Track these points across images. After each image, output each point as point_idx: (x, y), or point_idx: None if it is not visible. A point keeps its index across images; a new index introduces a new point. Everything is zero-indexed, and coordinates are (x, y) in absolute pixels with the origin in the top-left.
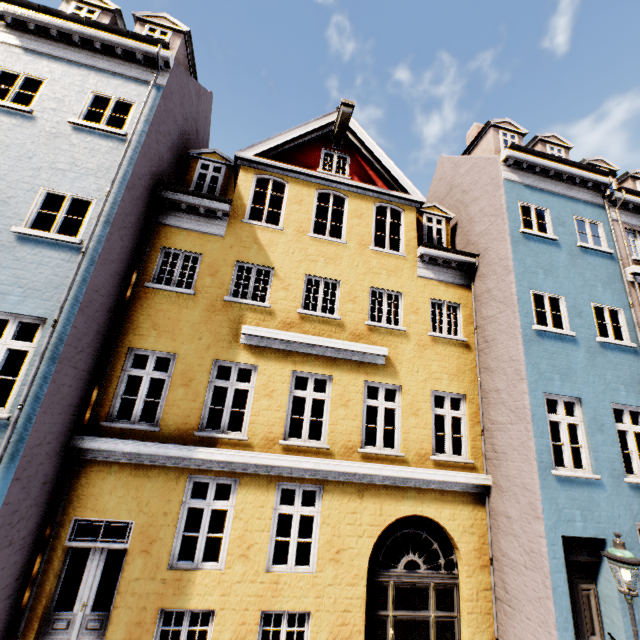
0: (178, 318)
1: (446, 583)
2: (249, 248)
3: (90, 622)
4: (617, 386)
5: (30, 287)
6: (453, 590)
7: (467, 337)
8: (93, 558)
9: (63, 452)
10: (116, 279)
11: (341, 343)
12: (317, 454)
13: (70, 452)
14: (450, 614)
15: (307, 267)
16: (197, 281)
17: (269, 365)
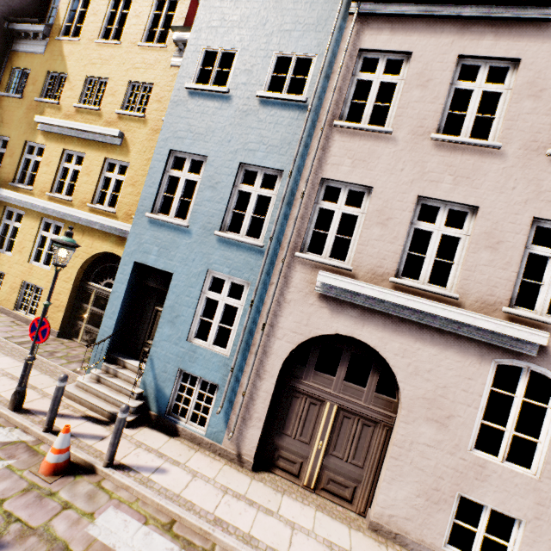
0: (13, 115)
1: None
2: (57, 60)
3: None
4: (257, 146)
5: None
6: None
7: None
8: None
9: None
10: None
11: (89, 127)
12: (65, 204)
13: None
14: None
15: (89, 70)
16: (26, 89)
17: (52, 145)
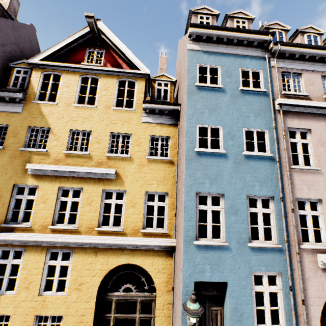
0: None
1: (148, 299)
2: (36, 118)
3: None
4: (253, 183)
5: None
6: (152, 303)
7: (172, 157)
8: None
9: None
10: None
11: (86, 169)
12: (71, 232)
13: None
14: (149, 316)
15: (71, 125)
16: (5, 141)
17: (45, 185)
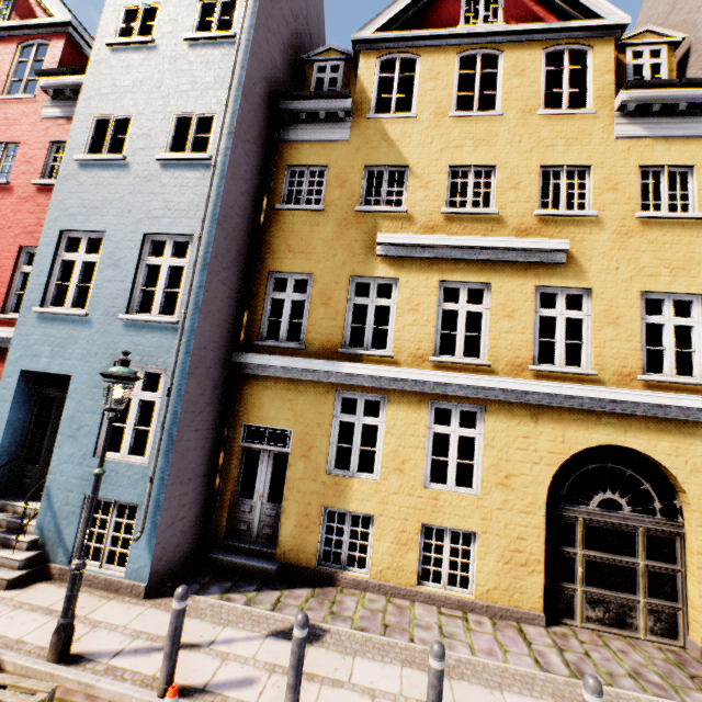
0: (310, 237)
1: (663, 531)
2: (378, 148)
3: (267, 510)
4: None
5: (177, 208)
6: (674, 540)
7: None
8: (263, 459)
9: (226, 365)
10: (247, 200)
11: (500, 241)
12: (475, 372)
13: (232, 367)
14: (669, 567)
15: (450, 156)
16: (325, 196)
17: (411, 277)
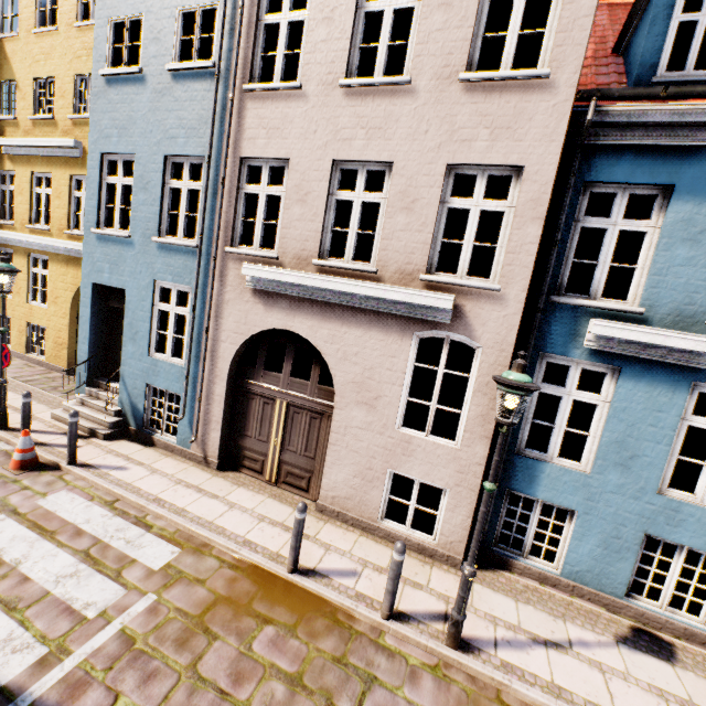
0: None
1: None
2: (3, 66)
3: None
4: (178, 132)
5: None
6: None
7: None
8: None
9: None
10: None
11: (46, 141)
12: (46, 235)
13: None
14: None
15: (35, 71)
16: None
17: (20, 170)
